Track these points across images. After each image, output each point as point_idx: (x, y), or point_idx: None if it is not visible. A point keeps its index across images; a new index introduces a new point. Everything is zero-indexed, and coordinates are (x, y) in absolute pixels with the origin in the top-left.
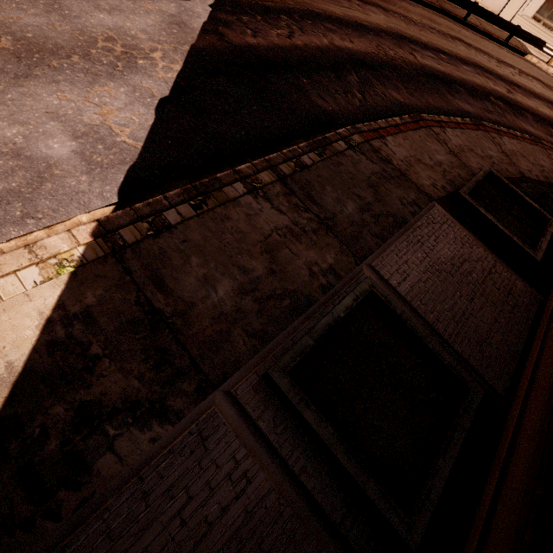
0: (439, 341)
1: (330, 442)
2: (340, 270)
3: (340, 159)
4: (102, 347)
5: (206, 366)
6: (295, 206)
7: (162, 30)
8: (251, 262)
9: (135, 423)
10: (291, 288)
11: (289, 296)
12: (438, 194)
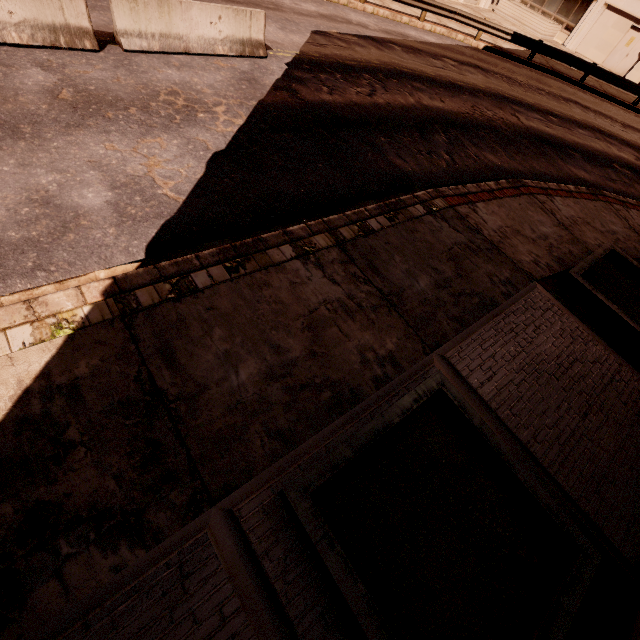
0: (535, 470)
1: (358, 609)
2: (402, 359)
3: (416, 225)
4: (81, 432)
5: (206, 471)
6: (353, 277)
7: (231, 86)
8: (288, 340)
9: (97, 541)
10: (335, 377)
11: (330, 388)
12: (541, 274)
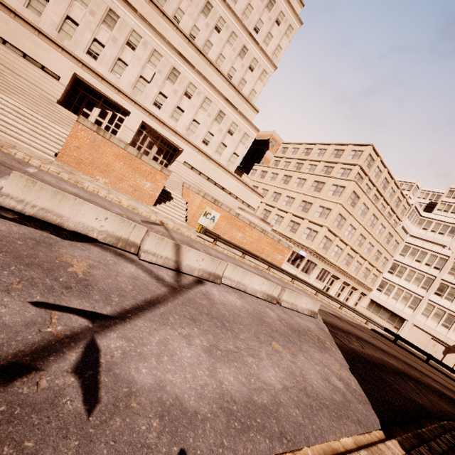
0: None
1: None
2: None
3: None
4: None
5: None
6: None
7: (320, 331)
8: None
9: None
10: None
11: None
12: None
